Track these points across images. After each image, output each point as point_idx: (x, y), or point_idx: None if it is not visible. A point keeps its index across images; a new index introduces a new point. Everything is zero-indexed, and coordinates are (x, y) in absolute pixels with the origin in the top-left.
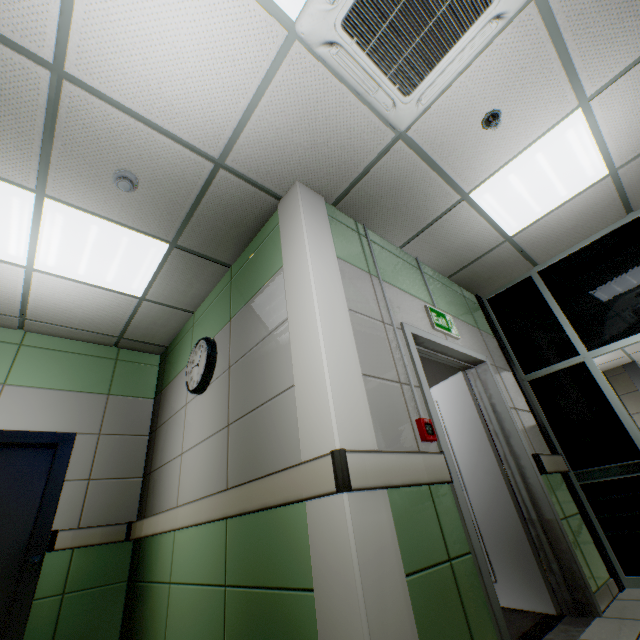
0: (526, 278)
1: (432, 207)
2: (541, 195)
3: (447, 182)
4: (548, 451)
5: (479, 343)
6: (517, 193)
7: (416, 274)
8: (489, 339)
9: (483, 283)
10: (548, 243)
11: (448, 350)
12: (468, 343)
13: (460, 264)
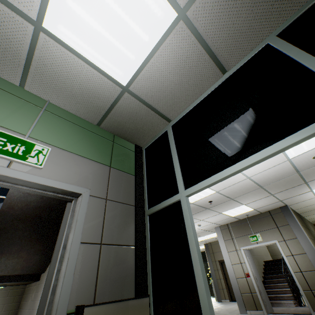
0: (165, 131)
1: (12, 37)
2: (123, 36)
3: (1, 1)
4: (132, 292)
5: (95, 177)
6: (95, 30)
7: (28, 109)
8: (122, 176)
9: (134, 134)
10: (167, 98)
11: (0, 176)
12: (67, 175)
13: (99, 112)
